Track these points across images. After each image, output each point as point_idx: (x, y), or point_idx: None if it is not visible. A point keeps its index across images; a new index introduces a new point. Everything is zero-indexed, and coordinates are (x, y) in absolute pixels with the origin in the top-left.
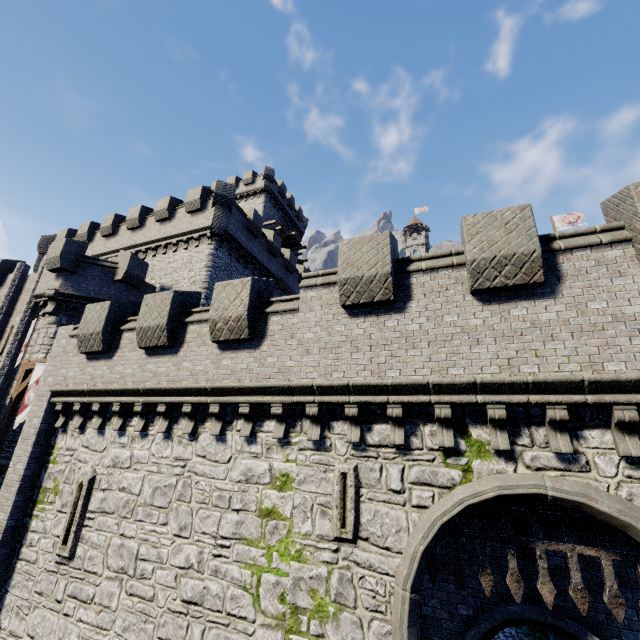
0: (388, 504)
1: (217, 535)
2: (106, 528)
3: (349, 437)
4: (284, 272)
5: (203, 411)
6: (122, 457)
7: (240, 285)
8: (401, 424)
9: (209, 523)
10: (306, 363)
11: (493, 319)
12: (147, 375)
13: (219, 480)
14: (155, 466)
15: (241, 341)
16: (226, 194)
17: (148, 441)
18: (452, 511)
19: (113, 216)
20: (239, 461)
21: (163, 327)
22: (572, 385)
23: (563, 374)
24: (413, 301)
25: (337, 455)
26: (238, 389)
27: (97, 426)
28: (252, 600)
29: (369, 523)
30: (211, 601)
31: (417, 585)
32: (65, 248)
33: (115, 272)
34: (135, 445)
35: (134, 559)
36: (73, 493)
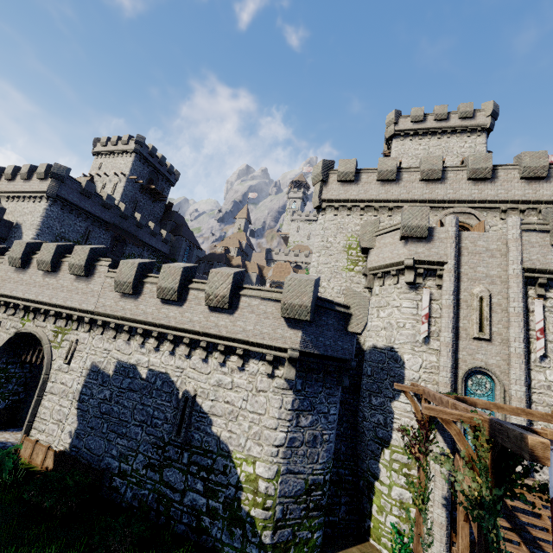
0: (4, 333)
1: None
2: None
3: (1, 311)
4: (119, 219)
5: None
6: None
7: None
8: (15, 309)
9: None
10: None
11: (42, 280)
12: None
13: None
14: None
15: None
16: (60, 173)
17: None
18: (12, 335)
19: None
20: None
21: None
22: (45, 303)
23: (45, 300)
24: (29, 269)
25: None
26: None
27: None
28: None
29: None
30: None
31: None
32: None
33: None
34: None
35: None
36: None
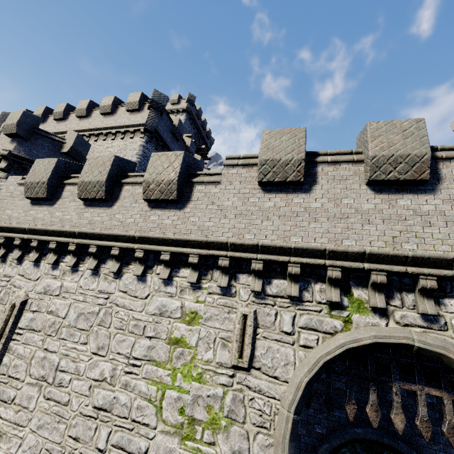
0: (279, 342)
1: (130, 356)
2: (32, 343)
3: (253, 287)
4: None
5: (128, 256)
6: (53, 286)
7: (174, 156)
8: (297, 280)
9: (124, 346)
10: (223, 224)
11: (383, 205)
12: (83, 221)
13: (136, 312)
14: (81, 296)
15: (169, 202)
16: (160, 101)
17: (77, 275)
18: (334, 352)
19: (65, 105)
20: (155, 298)
21: (102, 183)
22: (443, 262)
23: (437, 253)
24: (318, 185)
25: (240, 300)
26: (162, 240)
27: (34, 259)
28: (155, 411)
29: (262, 356)
30: (119, 409)
31: (299, 408)
32: (22, 118)
33: (62, 146)
34: (66, 278)
35: (54, 370)
36: (5, 312)
